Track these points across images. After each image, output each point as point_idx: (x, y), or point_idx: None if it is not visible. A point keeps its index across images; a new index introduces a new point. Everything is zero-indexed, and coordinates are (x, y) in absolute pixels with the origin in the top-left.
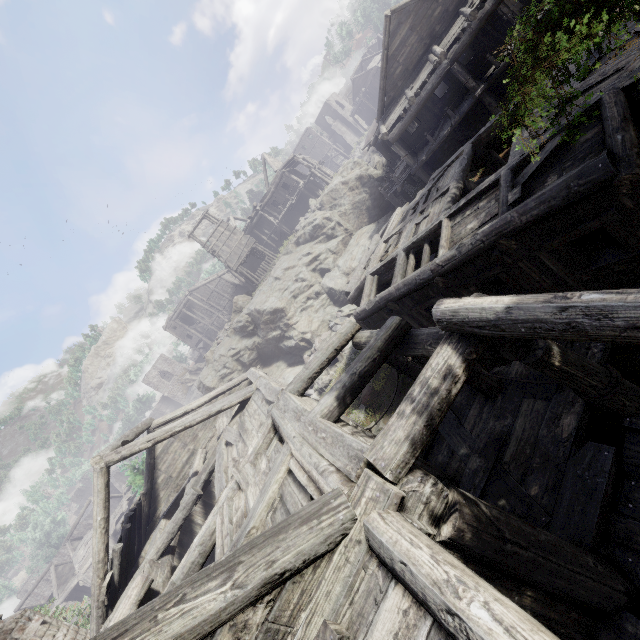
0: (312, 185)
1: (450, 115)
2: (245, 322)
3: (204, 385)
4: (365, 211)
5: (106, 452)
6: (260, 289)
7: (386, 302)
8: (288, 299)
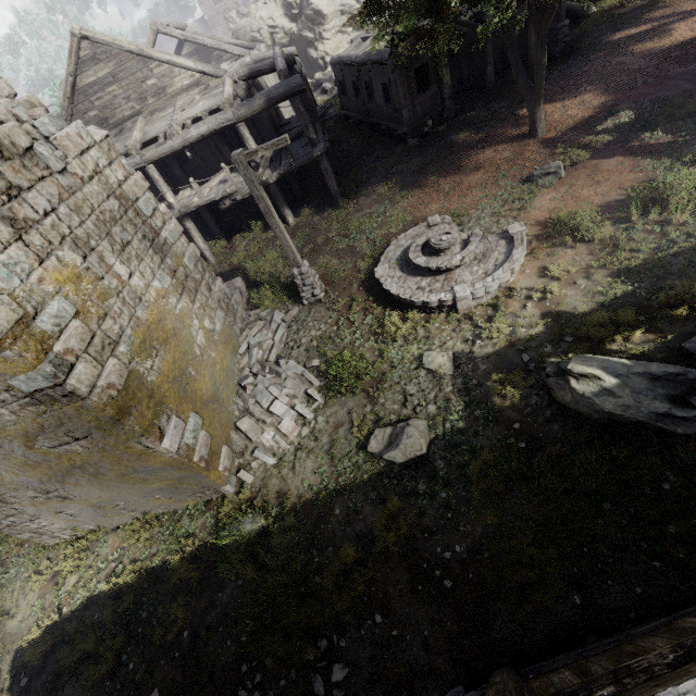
0: None
1: None
2: (294, 1)
3: (237, 35)
4: None
5: (158, 23)
6: None
7: (341, 61)
8: (336, 10)
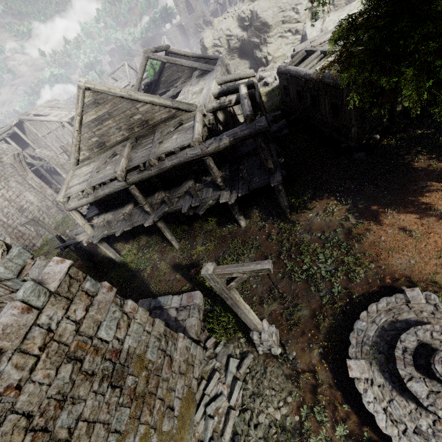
0: None
1: None
2: (246, 16)
3: (203, 42)
4: None
5: (149, 51)
6: None
7: (288, 73)
8: (278, 20)
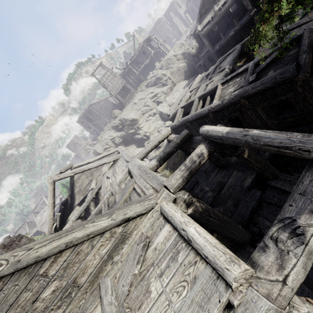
0: (158, 54)
1: (235, 24)
2: (118, 124)
3: (96, 152)
4: (183, 73)
5: (53, 175)
6: (126, 108)
7: (185, 122)
8: (140, 115)
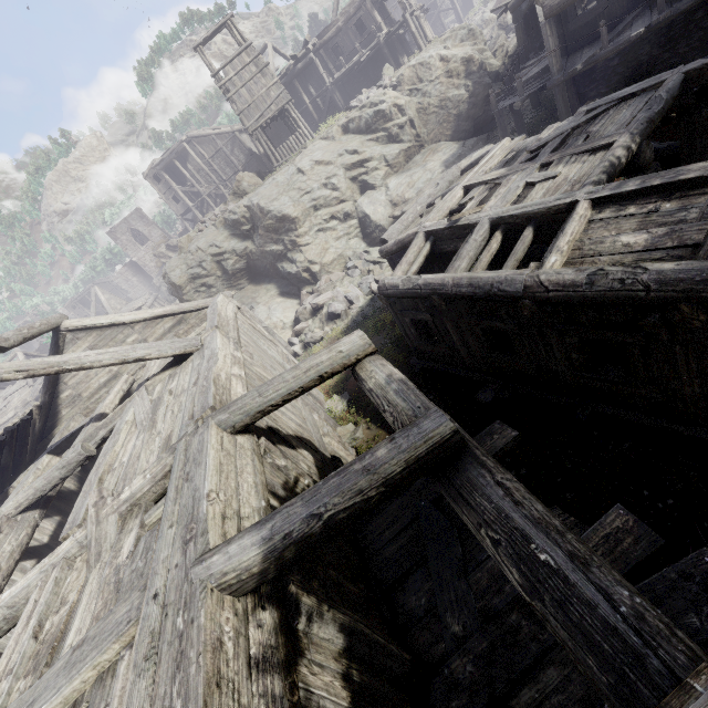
0: (398, 42)
1: (658, 4)
2: (241, 217)
3: (169, 278)
4: (454, 118)
5: None
6: (274, 177)
7: (431, 293)
8: (306, 208)
